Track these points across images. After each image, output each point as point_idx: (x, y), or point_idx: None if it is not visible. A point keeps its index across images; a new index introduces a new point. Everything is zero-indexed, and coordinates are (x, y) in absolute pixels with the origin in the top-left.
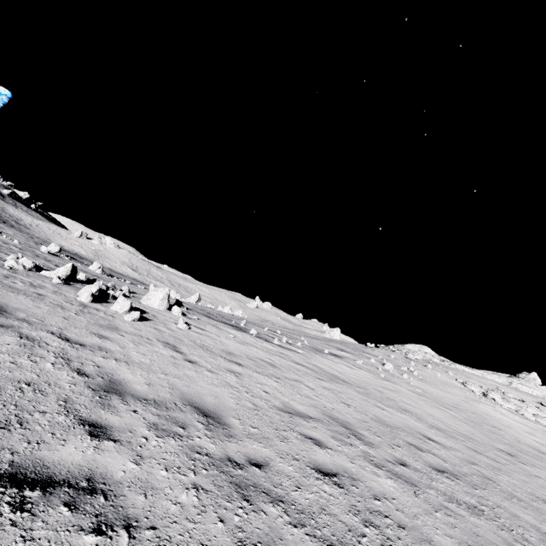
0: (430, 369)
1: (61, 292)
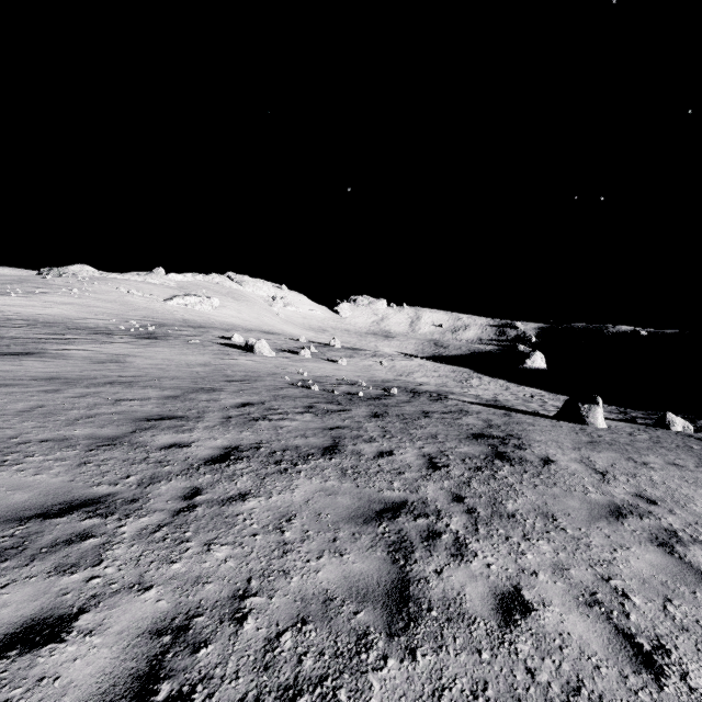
0: (97, 285)
1: None
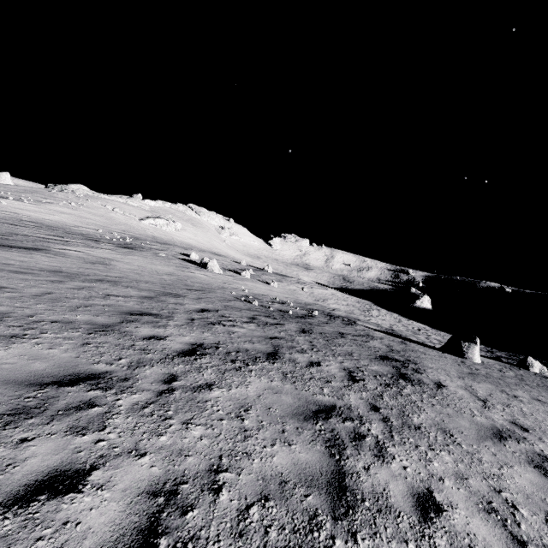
0: (90, 202)
1: None
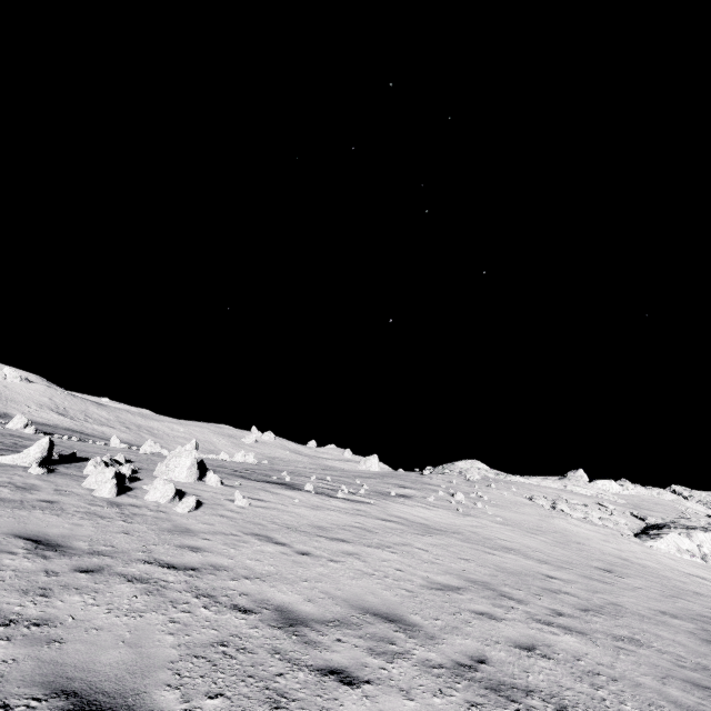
0: (494, 489)
1: (64, 488)
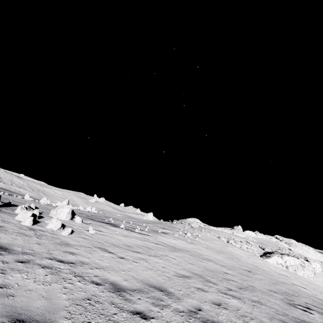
0: (203, 232)
1: (6, 219)
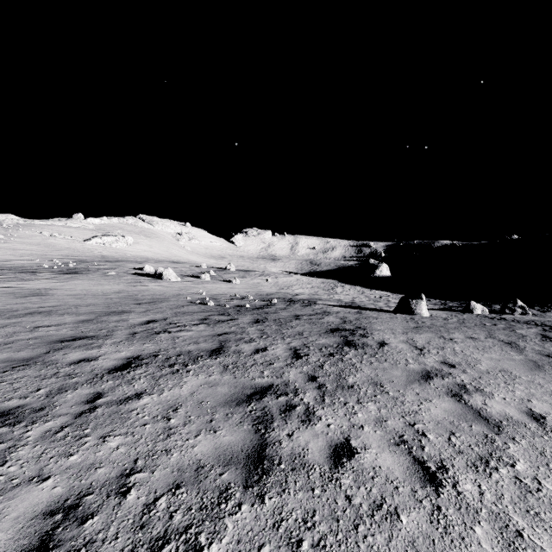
0: (22, 231)
1: None
